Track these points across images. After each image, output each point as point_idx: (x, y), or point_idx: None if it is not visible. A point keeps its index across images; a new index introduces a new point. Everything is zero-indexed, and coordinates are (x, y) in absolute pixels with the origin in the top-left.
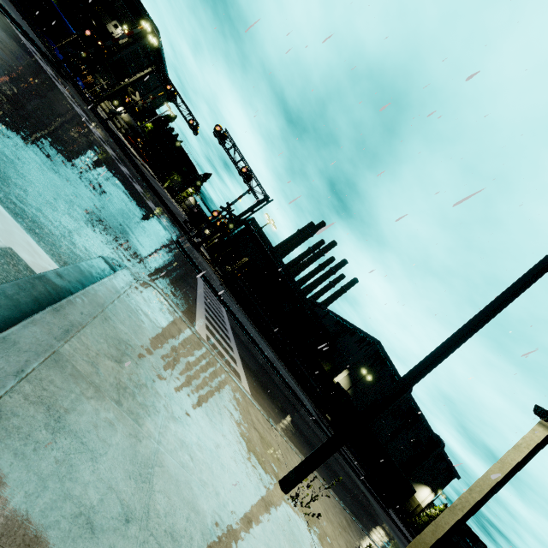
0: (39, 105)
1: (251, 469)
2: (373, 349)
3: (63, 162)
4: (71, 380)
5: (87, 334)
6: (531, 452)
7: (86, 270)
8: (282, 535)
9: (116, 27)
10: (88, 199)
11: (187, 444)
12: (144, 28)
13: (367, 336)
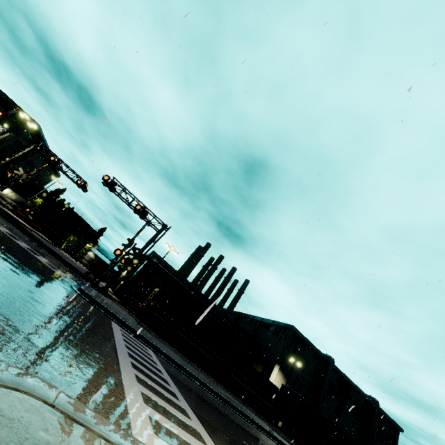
0: None
1: None
2: (291, 335)
3: None
4: None
5: None
6: None
7: None
8: None
9: None
10: None
11: None
12: (19, 110)
13: (281, 325)
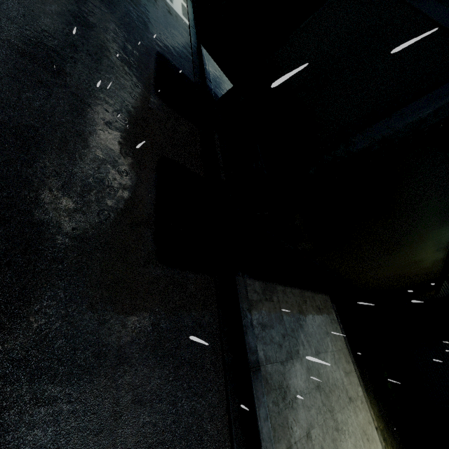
0: None
1: None
2: None
3: None
4: None
5: None
6: None
7: (189, 4)
8: None
9: None
10: None
11: None
12: None
13: None
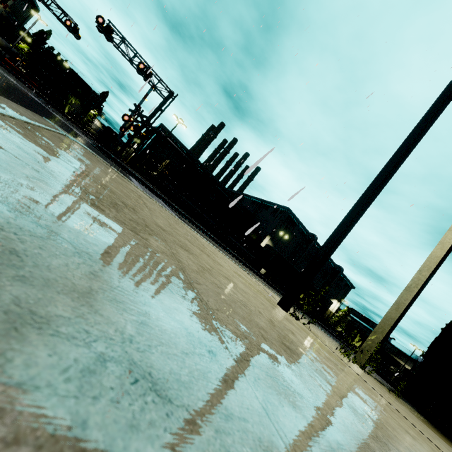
0: None
1: (259, 295)
2: (285, 215)
3: None
4: None
5: None
6: None
7: None
8: (310, 340)
9: None
10: None
11: (206, 269)
12: None
13: (279, 207)
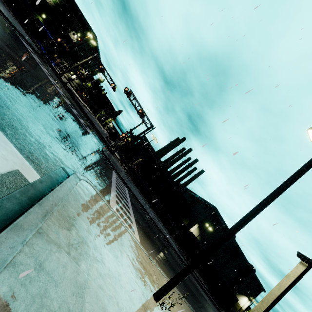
0: (32, 82)
1: (137, 288)
2: (212, 212)
3: (44, 114)
4: (46, 243)
5: (54, 216)
6: (295, 279)
7: (54, 177)
8: None
9: (74, 35)
10: (56, 133)
11: (102, 275)
12: (89, 37)
13: (209, 204)
